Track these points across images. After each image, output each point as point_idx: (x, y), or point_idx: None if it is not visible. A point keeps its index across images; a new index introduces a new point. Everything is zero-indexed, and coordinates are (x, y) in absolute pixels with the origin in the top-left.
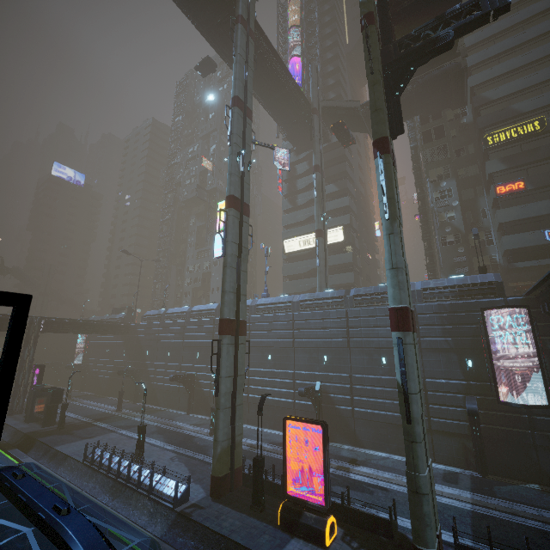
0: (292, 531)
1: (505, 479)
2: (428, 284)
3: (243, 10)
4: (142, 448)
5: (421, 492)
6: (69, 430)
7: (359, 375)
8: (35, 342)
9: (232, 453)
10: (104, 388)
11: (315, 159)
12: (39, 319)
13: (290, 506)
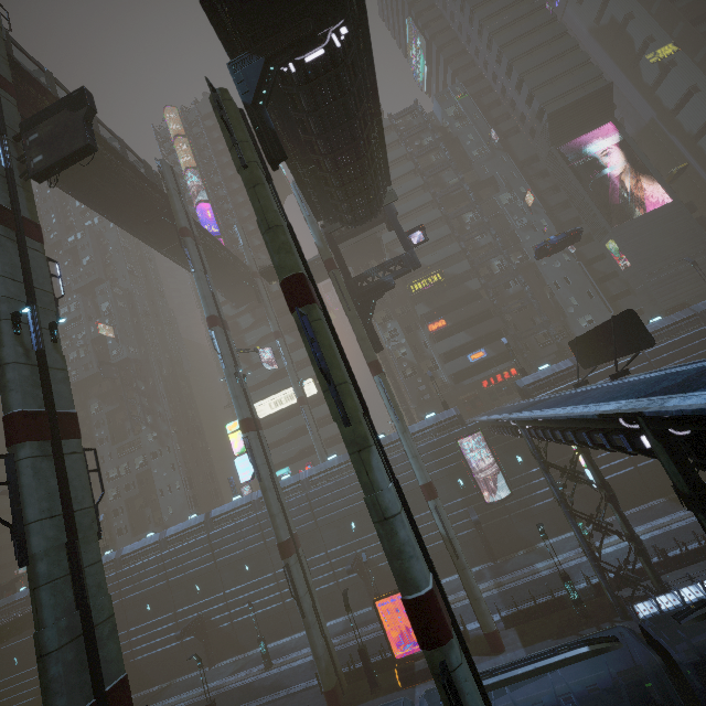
0: (412, 683)
1: (507, 557)
2: (414, 428)
3: (185, 220)
4: None
5: (478, 598)
6: None
7: None
8: None
9: (332, 660)
10: None
11: (273, 325)
12: None
13: (403, 666)
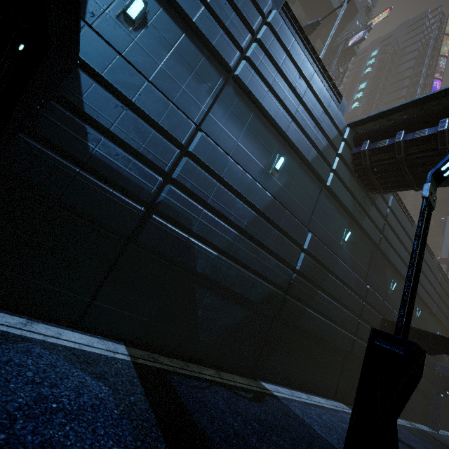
0: None
1: None
2: None
3: None
4: None
5: None
6: None
7: None
8: None
9: None
10: (219, 324)
11: None
12: None
13: None
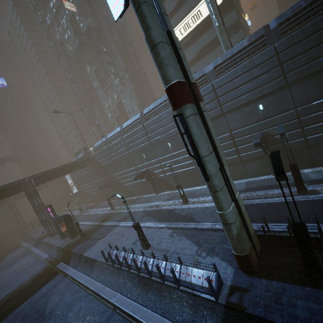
0: None
1: None
2: None
3: None
4: (144, 238)
5: None
6: (88, 235)
7: (307, 105)
8: (36, 193)
9: (245, 226)
10: (98, 198)
11: None
12: (27, 179)
13: None
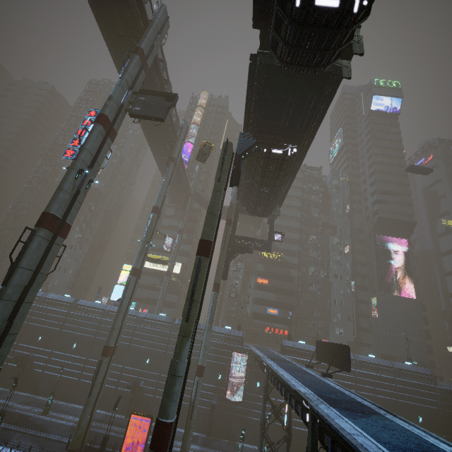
0: None
1: (216, 438)
2: (215, 328)
3: (177, 154)
4: None
5: (186, 450)
6: None
7: (165, 375)
8: None
9: (86, 433)
10: None
11: (182, 225)
12: None
13: None
